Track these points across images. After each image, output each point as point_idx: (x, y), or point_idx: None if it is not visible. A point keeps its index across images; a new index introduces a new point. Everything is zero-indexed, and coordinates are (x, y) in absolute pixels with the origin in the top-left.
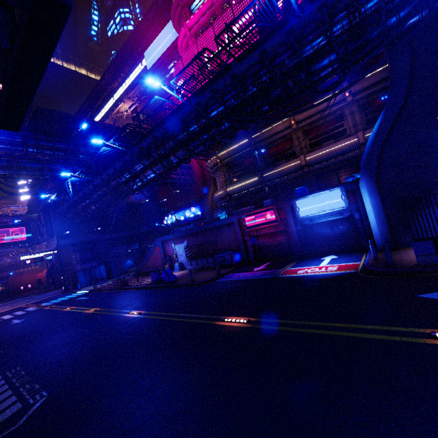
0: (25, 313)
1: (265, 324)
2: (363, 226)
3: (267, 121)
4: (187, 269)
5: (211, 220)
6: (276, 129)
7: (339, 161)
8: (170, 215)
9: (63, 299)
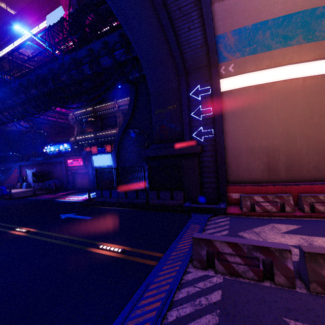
0: None
1: None
2: None
3: (61, 107)
4: (32, 188)
5: (52, 157)
6: (107, 106)
7: None
8: (49, 146)
9: None
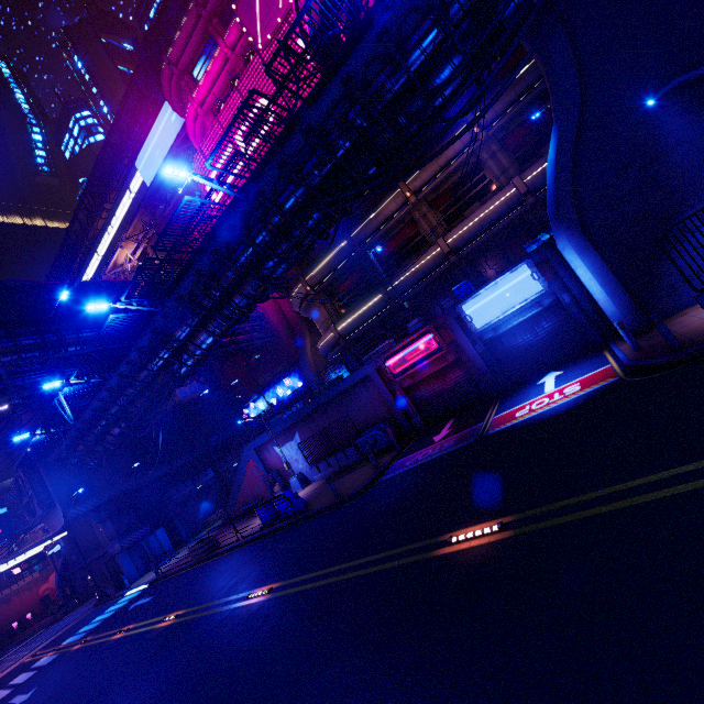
0: (34, 673)
1: (539, 520)
2: (581, 310)
3: (383, 188)
4: (315, 482)
5: (329, 384)
6: (385, 211)
7: (499, 230)
8: (251, 403)
9: (103, 617)
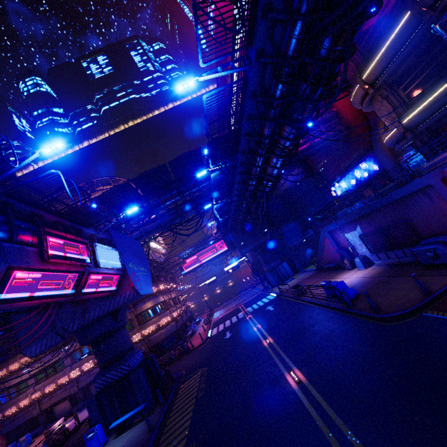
0: (236, 321)
1: None
2: None
3: None
4: (376, 265)
5: (384, 190)
6: None
7: None
8: (335, 183)
9: (259, 304)
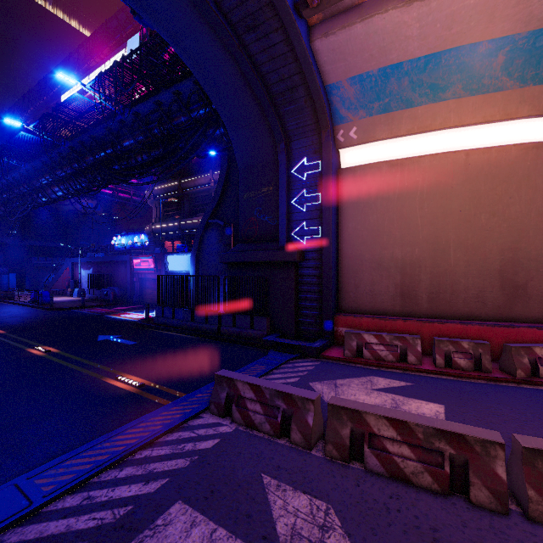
0: None
1: None
2: None
3: (122, 182)
4: (85, 297)
5: (115, 253)
6: (199, 181)
7: None
8: (119, 236)
9: None
